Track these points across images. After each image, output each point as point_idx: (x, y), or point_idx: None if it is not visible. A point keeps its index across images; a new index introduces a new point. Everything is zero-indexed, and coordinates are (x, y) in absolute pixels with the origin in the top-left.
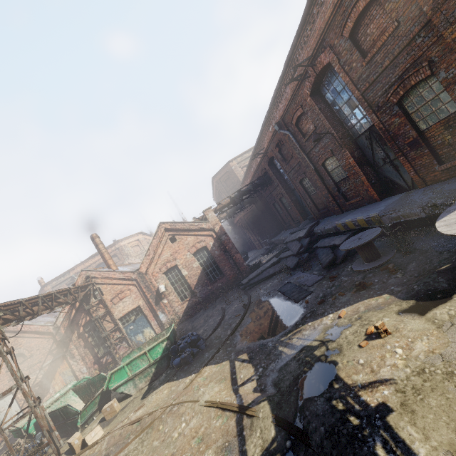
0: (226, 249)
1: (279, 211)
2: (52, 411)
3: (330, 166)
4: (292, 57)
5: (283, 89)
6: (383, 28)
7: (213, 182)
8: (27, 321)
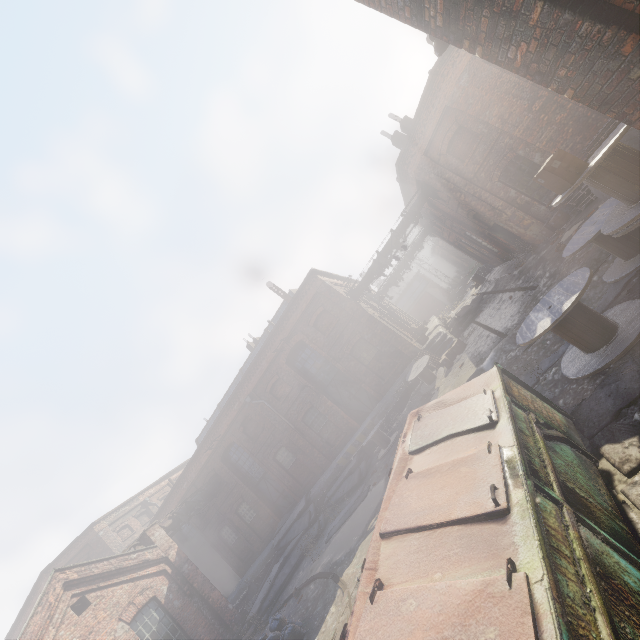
0: (193, 590)
1: (230, 543)
2: None
3: (310, 418)
4: (270, 339)
5: (259, 363)
6: (331, 322)
7: (38, 585)
8: None
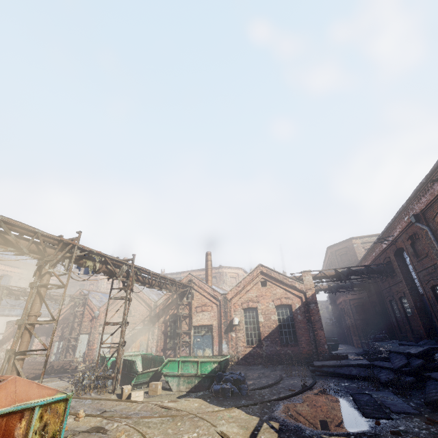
0: (310, 319)
1: (396, 313)
2: (125, 359)
3: None
4: None
5: (430, 184)
6: None
7: (327, 251)
8: (144, 290)
